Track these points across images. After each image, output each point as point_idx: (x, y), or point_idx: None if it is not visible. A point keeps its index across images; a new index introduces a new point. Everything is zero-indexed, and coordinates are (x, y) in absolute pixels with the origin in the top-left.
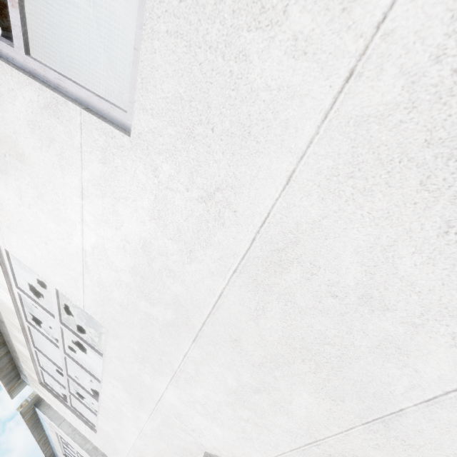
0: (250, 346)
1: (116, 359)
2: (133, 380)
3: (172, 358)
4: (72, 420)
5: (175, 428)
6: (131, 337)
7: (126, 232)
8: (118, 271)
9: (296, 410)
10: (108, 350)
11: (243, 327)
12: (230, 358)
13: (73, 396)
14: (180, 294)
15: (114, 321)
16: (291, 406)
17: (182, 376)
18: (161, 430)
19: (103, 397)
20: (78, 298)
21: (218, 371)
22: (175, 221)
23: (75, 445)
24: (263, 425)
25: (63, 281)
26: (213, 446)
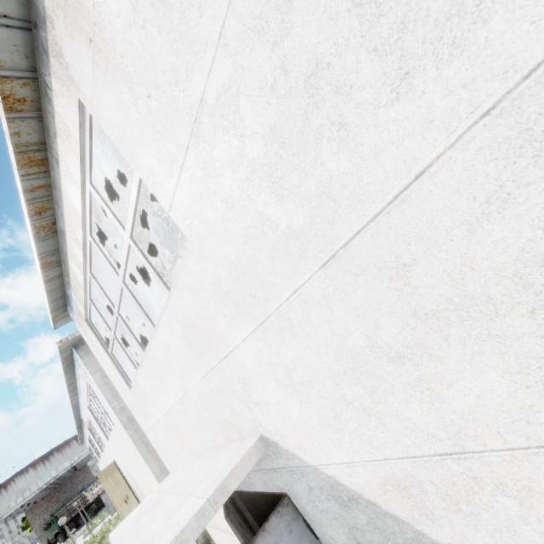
0: (428, 278)
1: (189, 292)
2: (200, 325)
3: (273, 293)
4: (108, 370)
5: (232, 398)
6: (223, 257)
7: (290, 49)
8: (244, 138)
9: (455, 398)
10: (182, 277)
11: (434, 240)
12: (376, 299)
13: (117, 341)
14: (338, 176)
15: (206, 231)
16: (449, 391)
17: (276, 324)
18: (211, 397)
19: (154, 344)
20: (166, 193)
21: (340, 320)
22: (405, 2)
23: (103, 399)
24: (374, 414)
25: (155, 164)
26: (276, 430)
